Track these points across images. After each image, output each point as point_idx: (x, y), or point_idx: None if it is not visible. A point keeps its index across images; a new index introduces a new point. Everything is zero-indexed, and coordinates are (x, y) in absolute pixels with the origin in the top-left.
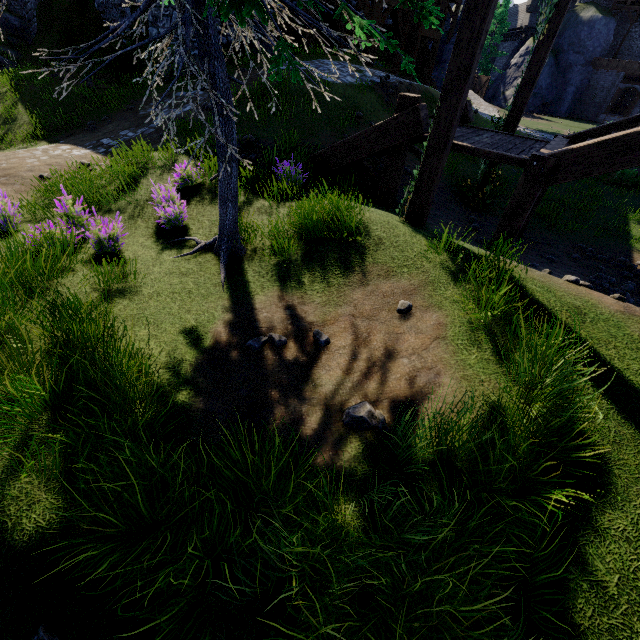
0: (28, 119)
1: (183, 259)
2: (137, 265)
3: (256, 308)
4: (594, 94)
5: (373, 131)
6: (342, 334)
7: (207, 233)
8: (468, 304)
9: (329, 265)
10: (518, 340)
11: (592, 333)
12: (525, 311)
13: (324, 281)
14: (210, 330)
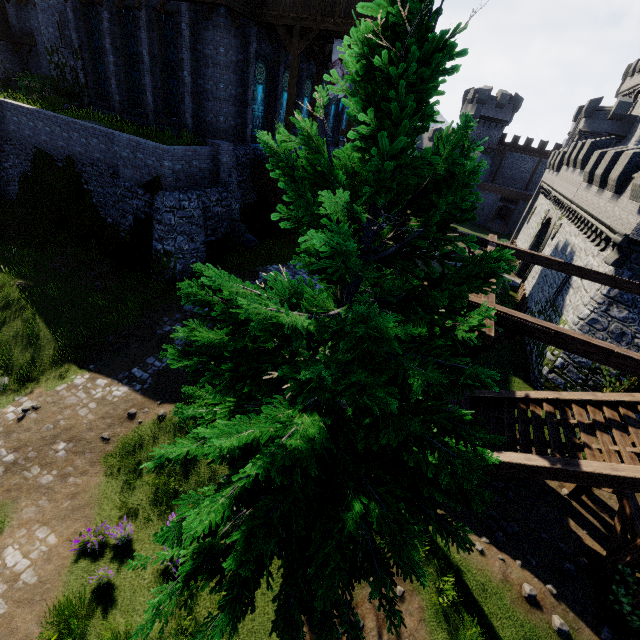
0: (50, 336)
1: None
2: None
3: None
4: (482, 207)
5: None
6: (369, 615)
7: None
8: (432, 588)
9: None
10: (459, 620)
11: (490, 608)
12: (460, 593)
13: None
14: None
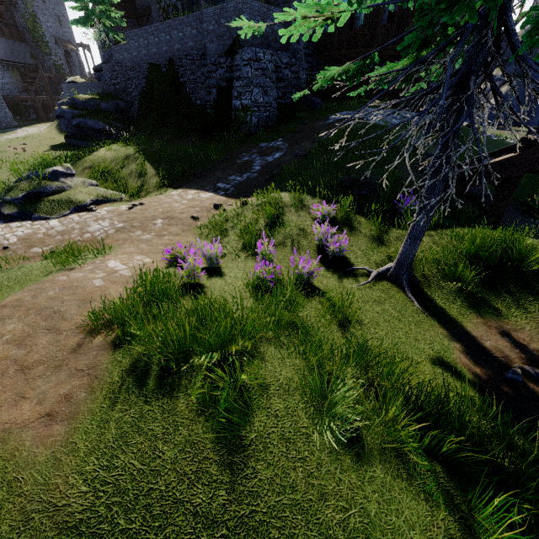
0: (154, 172)
1: (365, 287)
2: (334, 294)
3: (475, 336)
4: None
5: (487, 167)
6: None
7: (367, 261)
8: None
9: (517, 291)
10: None
11: None
12: None
13: (520, 307)
14: (455, 361)
